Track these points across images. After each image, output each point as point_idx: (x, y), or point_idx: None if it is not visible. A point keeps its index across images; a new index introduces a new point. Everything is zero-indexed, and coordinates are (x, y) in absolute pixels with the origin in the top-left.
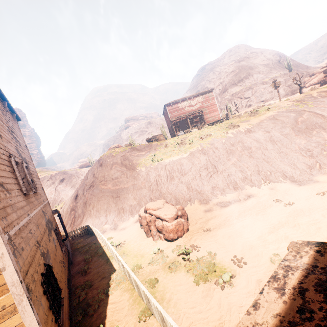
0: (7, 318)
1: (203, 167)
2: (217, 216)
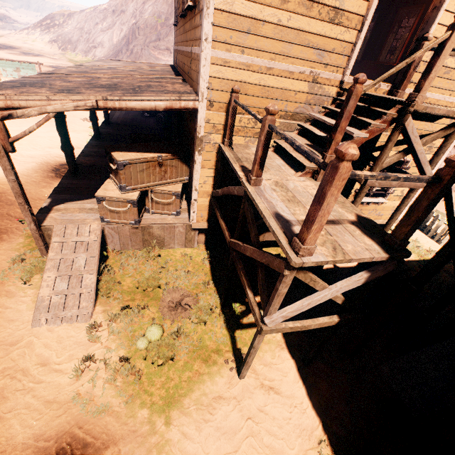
0: None
1: None
2: None
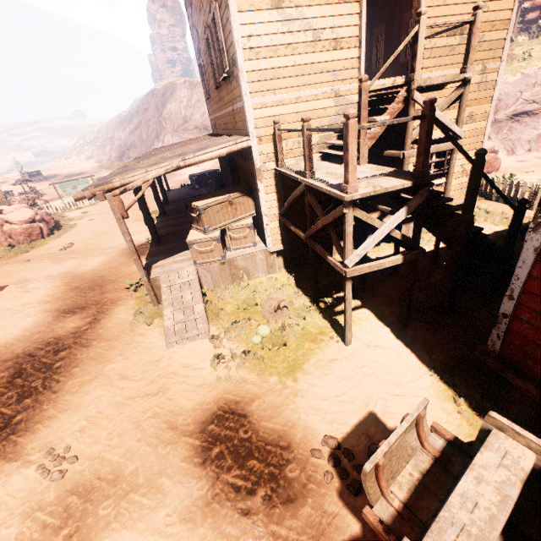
0: (483, 120)
1: (537, 103)
2: (540, 166)
